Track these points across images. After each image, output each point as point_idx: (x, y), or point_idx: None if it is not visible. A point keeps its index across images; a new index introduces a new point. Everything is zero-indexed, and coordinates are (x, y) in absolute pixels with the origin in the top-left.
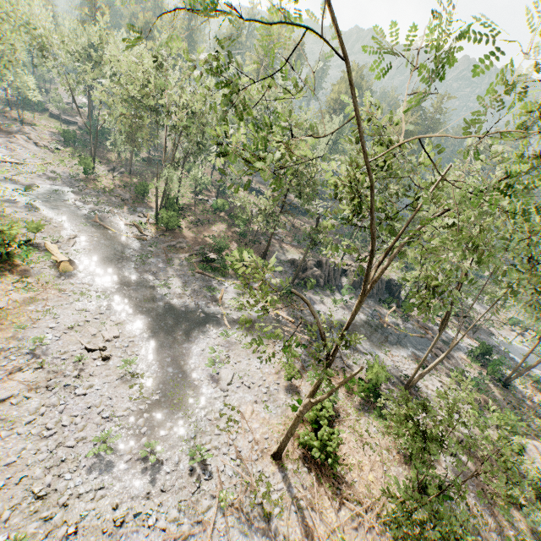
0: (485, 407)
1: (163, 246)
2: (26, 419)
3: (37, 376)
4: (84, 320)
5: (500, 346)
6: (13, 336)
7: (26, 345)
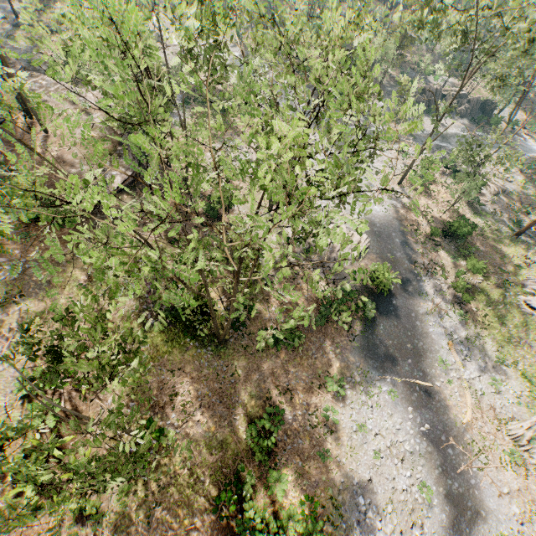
0: (533, 181)
1: (310, 90)
2: None
3: None
4: None
5: None
6: None
7: None
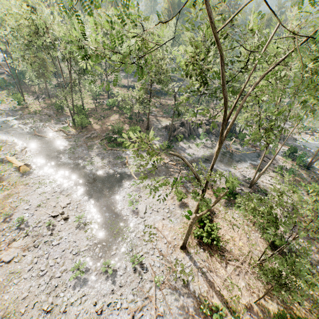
0: (299, 184)
1: (83, 139)
2: (27, 269)
3: (26, 241)
4: (45, 199)
5: (300, 145)
6: (3, 221)
7: (13, 224)
